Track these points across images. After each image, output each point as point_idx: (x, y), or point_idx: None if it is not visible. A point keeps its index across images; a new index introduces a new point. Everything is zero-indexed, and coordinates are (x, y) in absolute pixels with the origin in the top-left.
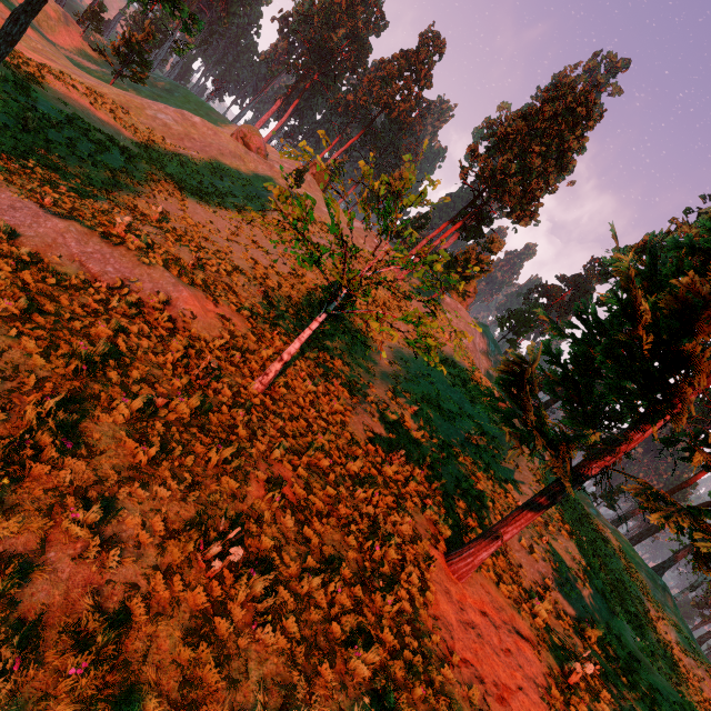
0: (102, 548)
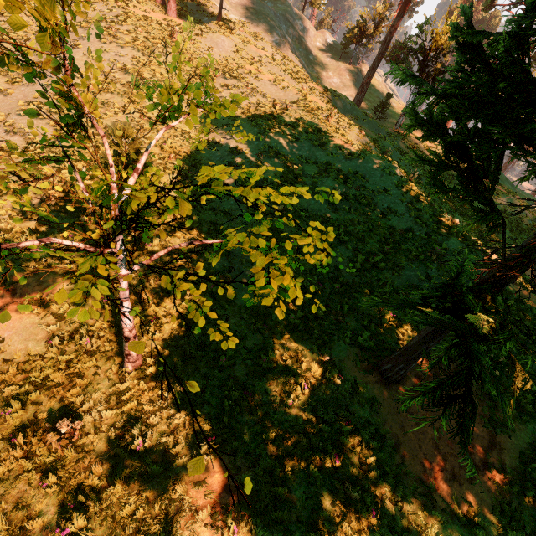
0: None
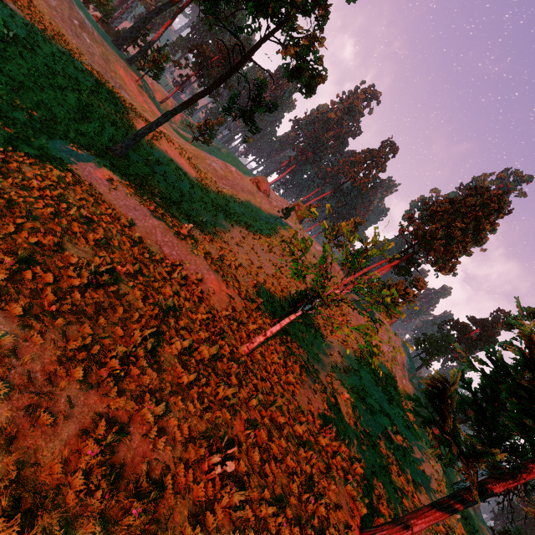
0: (157, 434)
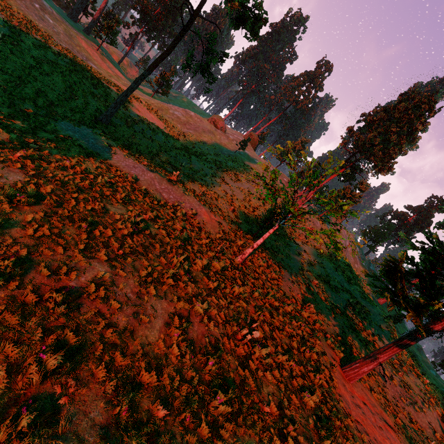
0: (207, 321)
